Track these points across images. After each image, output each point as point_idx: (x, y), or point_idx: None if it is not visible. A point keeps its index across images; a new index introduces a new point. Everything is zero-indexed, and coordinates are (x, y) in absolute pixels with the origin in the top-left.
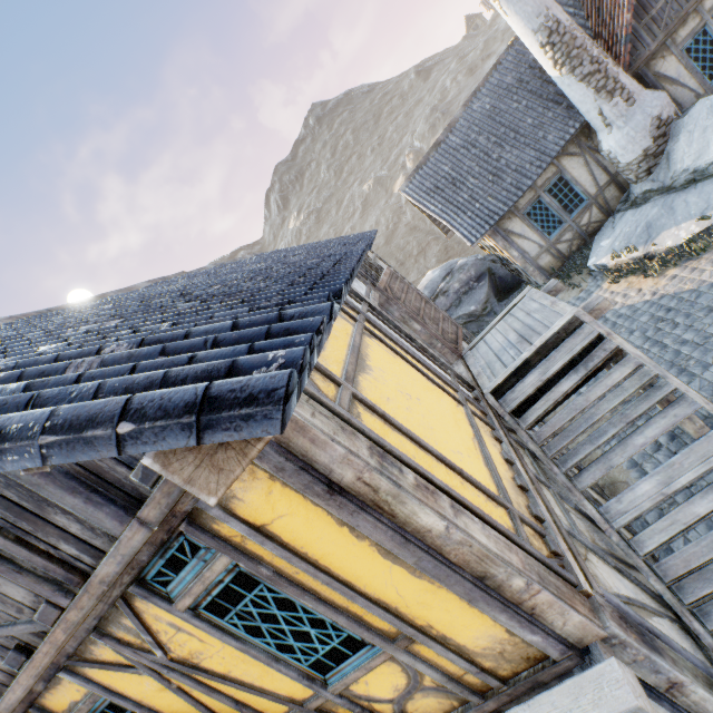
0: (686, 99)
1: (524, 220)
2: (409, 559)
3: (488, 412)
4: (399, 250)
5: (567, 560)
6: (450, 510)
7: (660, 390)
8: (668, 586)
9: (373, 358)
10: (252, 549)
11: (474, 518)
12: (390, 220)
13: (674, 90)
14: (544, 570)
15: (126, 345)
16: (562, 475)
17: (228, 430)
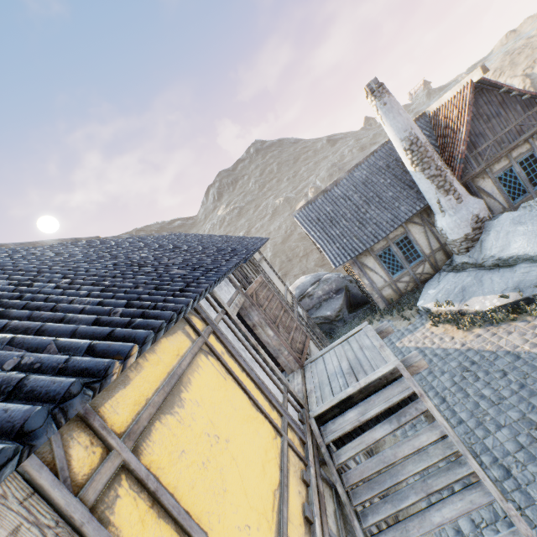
0: (496, 208)
1: (376, 259)
2: None
3: (307, 440)
4: (290, 249)
5: None
6: None
7: (460, 468)
8: None
9: (195, 385)
10: None
11: None
12: (289, 227)
13: (489, 200)
14: None
15: None
16: (361, 532)
17: None
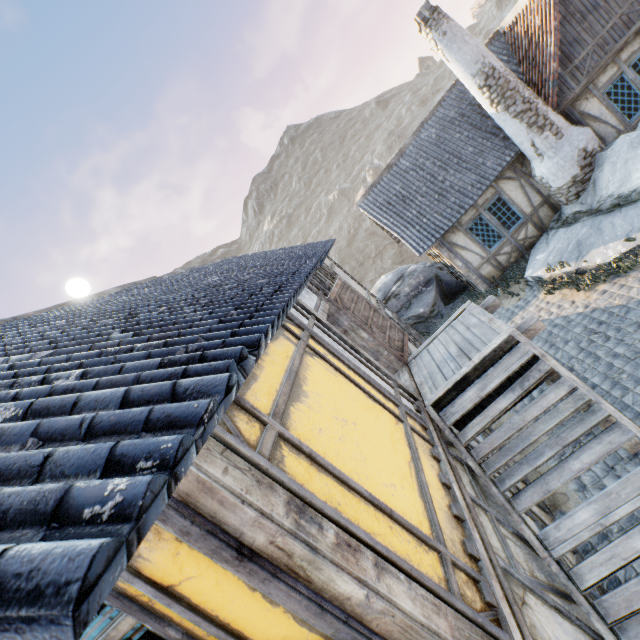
0: (609, 134)
1: (466, 234)
2: (326, 630)
3: (428, 426)
4: (359, 252)
5: (502, 613)
6: (373, 571)
7: (594, 415)
8: (611, 626)
9: (312, 380)
10: (160, 609)
11: (399, 576)
12: (352, 225)
13: (597, 126)
14: (476, 633)
15: (13, 410)
16: (500, 495)
17: (8, 631)
